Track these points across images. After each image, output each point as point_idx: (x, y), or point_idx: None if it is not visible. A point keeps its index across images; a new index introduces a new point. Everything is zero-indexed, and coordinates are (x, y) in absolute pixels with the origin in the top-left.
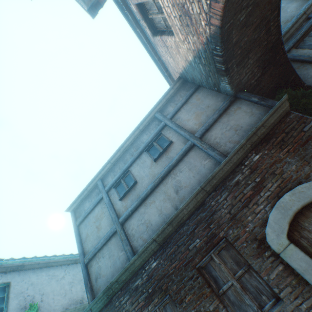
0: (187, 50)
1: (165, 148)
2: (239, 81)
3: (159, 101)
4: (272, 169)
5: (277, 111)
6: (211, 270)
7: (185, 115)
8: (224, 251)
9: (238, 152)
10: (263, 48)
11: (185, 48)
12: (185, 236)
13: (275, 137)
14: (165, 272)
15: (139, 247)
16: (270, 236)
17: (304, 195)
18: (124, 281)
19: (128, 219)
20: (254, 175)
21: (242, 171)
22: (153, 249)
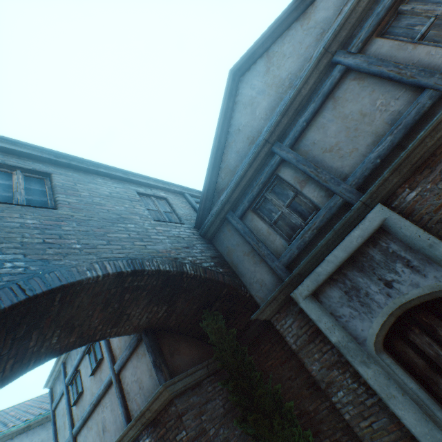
0: None
1: (98, 364)
2: (134, 326)
3: None
4: None
5: (159, 398)
6: None
7: None
8: None
9: (132, 427)
10: (146, 295)
11: None
12: None
13: (160, 426)
14: None
15: None
16: None
17: None
18: None
19: (79, 433)
20: None
21: None
22: None
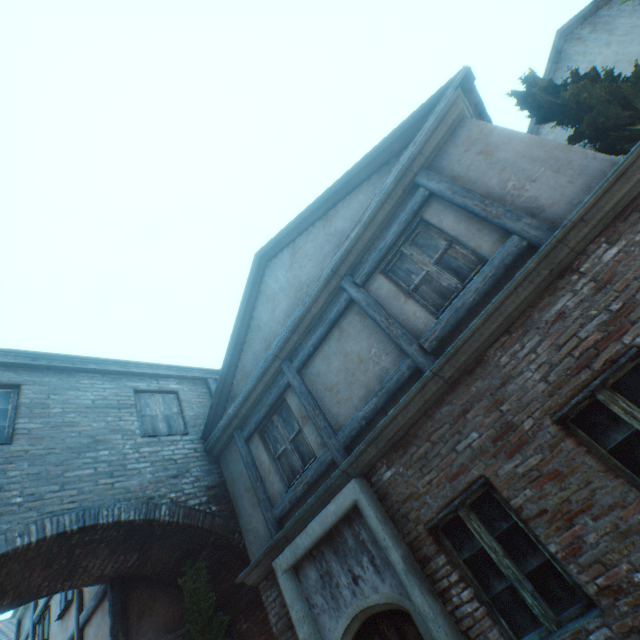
0: None
1: (67, 606)
2: (97, 576)
3: None
4: None
5: None
6: None
7: None
8: None
9: None
10: (106, 545)
11: None
12: None
13: None
14: None
15: None
16: None
17: None
18: None
19: None
20: None
21: None
22: None
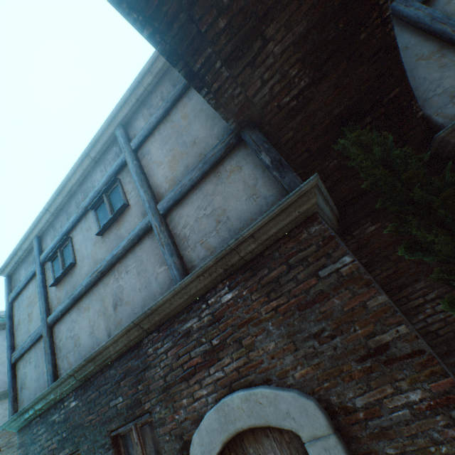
0: None
1: (116, 215)
2: (244, 100)
3: (122, 99)
4: (241, 333)
5: (288, 211)
6: (129, 445)
7: (158, 150)
8: (149, 427)
9: (200, 277)
10: (314, 5)
11: None
12: (109, 383)
13: (269, 266)
14: (81, 421)
15: (63, 370)
16: (195, 448)
17: (261, 411)
18: (42, 409)
19: (59, 321)
20: (214, 331)
21: (201, 314)
22: (73, 384)
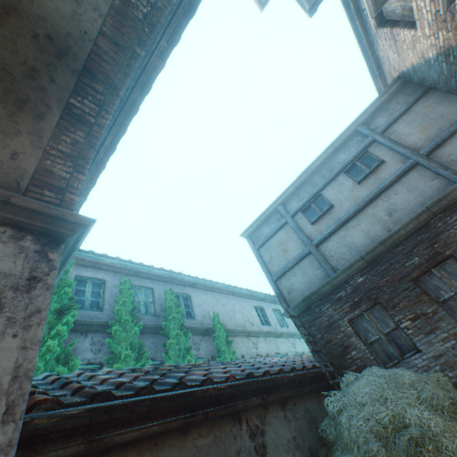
0: (430, 46)
1: (374, 168)
2: None
3: (364, 110)
4: None
5: None
6: (430, 284)
7: (404, 128)
8: (449, 268)
9: None
10: None
11: (428, 44)
12: (399, 255)
13: None
14: (374, 285)
15: (340, 266)
16: None
17: None
18: (324, 293)
19: (324, 242)
20: None
21: None
22: (359, 267)
